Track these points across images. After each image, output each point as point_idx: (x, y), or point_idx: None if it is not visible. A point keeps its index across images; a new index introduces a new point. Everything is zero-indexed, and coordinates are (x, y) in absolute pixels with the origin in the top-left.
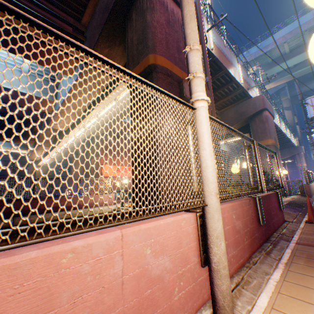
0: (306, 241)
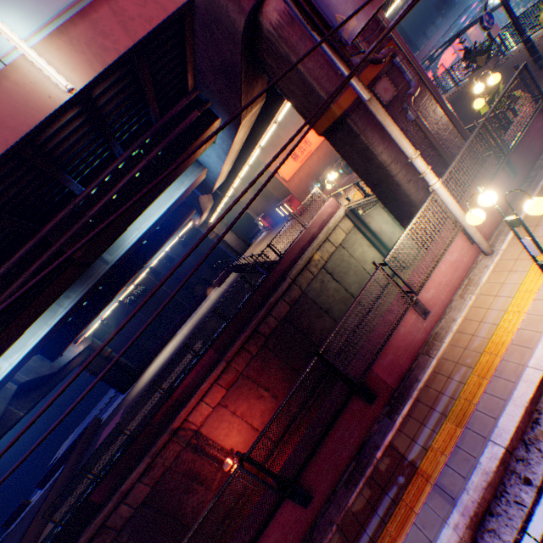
0: None
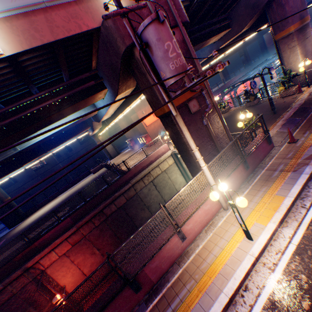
0: (271, 167)
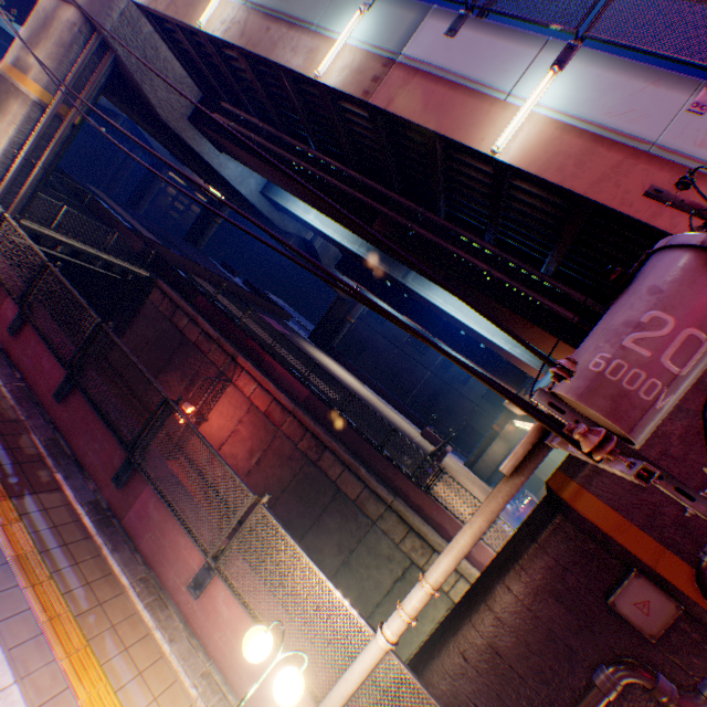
0: None
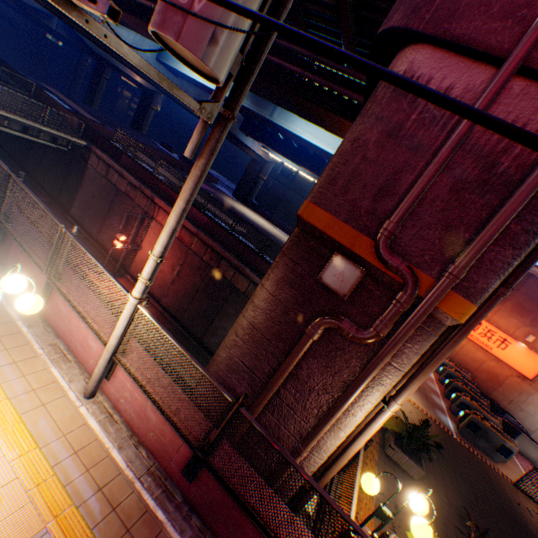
0: None
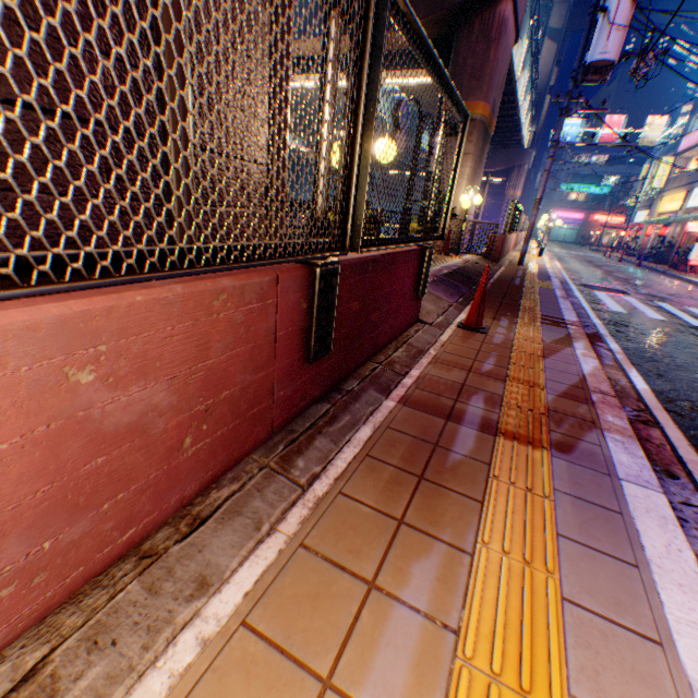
0: (429, 393)
